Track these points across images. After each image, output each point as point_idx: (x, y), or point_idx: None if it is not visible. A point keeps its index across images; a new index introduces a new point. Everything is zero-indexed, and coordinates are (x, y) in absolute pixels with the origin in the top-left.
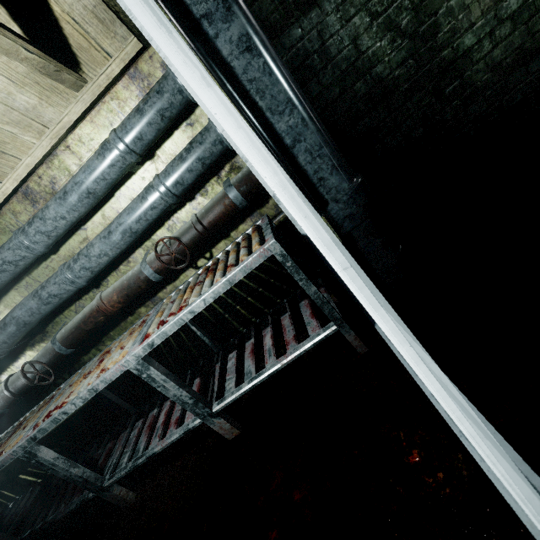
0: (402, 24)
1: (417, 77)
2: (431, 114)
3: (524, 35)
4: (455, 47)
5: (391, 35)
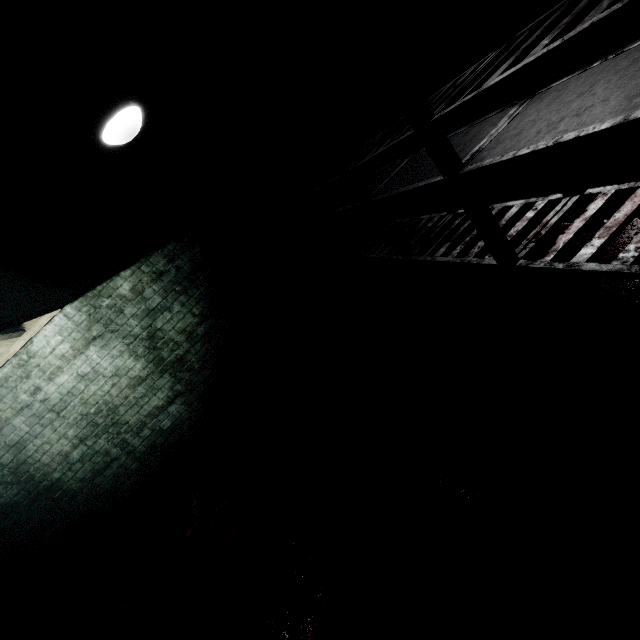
0: (8, 480)
1: (32, 496)
2: (51, 507)
3: (92, 464)
4: (50, 479)
5: (4, 486)
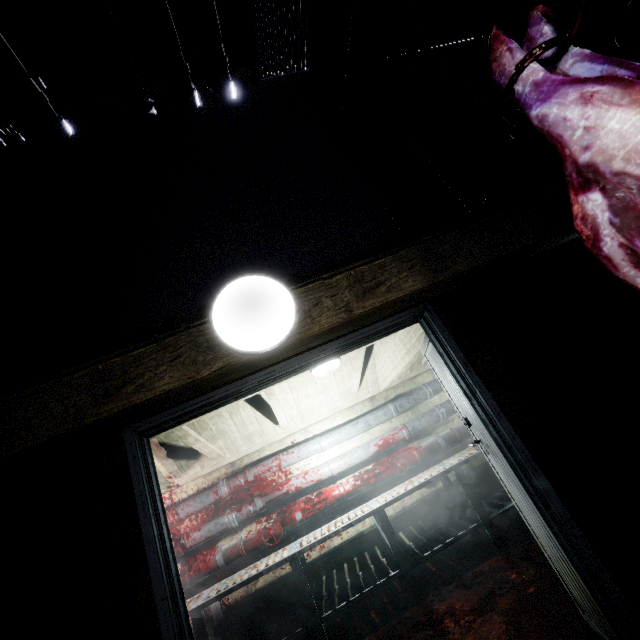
0: None
1: None
2: None
3: None
4: None
5: None
